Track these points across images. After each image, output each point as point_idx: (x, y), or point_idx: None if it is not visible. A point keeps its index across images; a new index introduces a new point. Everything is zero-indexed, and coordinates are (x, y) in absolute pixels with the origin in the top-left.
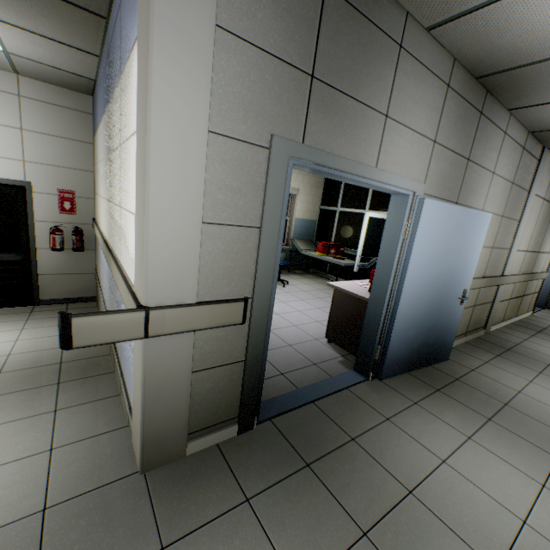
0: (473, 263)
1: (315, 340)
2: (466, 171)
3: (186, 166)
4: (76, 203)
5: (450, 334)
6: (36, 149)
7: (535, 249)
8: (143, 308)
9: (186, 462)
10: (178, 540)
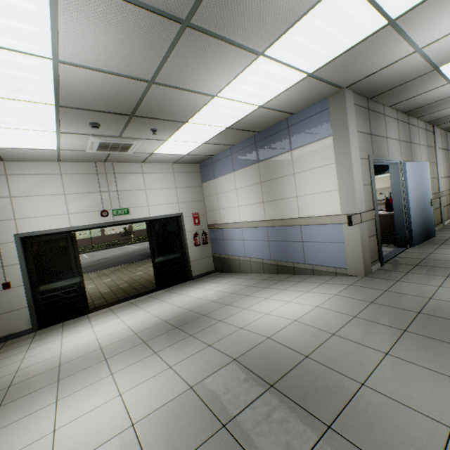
0: (429, 185)
1: None
2: (410, 147)
3: (358, 169)
4: (199, 218)
5: (432, 222)
6: (182, 196)
7: (448, 175)
8: (359, 213)
9: (374, 273)
10: (399, 279)
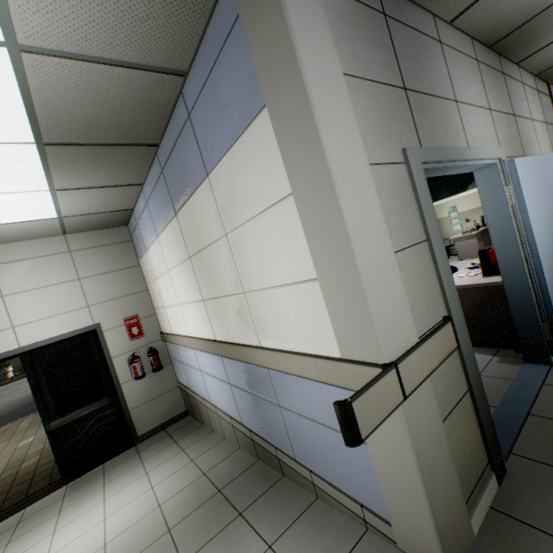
0: None
1: None
2: (516, 126)
3: (366, 203)
4: (141, 325)
5: None
6: (95, 291)
7: None
8: (392, 364)
9: (484, 546)
10: None
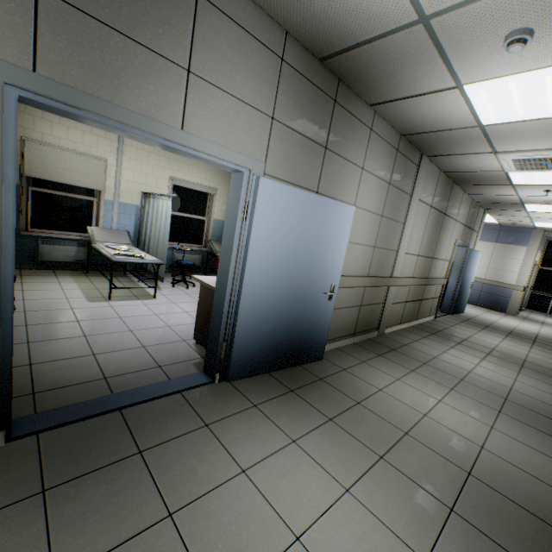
0: (339, 257)
1: (182, 341)
2: (325, 160)
3: None
4: None
5: (321, 332)
6: None
7: (429, 255)
8: None
9: None
10: None
